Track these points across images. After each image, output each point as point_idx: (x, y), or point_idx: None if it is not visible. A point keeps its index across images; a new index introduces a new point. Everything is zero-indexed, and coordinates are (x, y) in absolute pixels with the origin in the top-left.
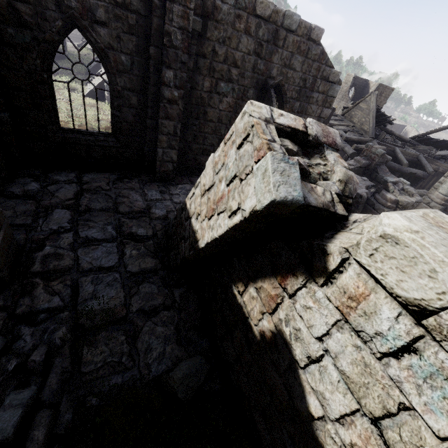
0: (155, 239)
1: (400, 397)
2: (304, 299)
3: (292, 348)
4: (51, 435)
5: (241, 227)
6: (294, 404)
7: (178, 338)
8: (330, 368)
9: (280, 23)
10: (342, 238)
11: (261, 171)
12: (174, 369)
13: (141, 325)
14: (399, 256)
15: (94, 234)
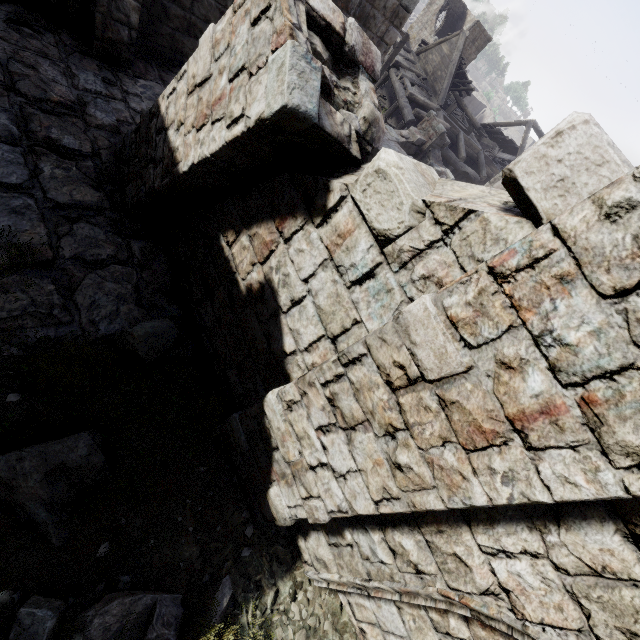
0: (96, 161)
1: (355, 315)
2: (299, 242)
3: (279, 296)
4: None
5: (243, 144)
6: (271, 348)
7: (139, 299)
8: (309, 306)
9: None
10: (348, 179)
11: (277, 65)
12: (134, 327)
13: (81, 277)
14: (383, 191)
15: None
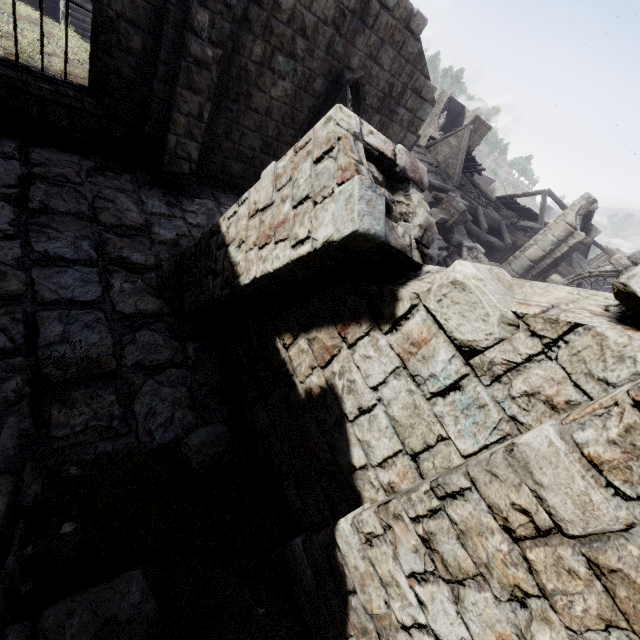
0: (159, 272)
1: (440, 430)
2: (365, 348)
3: (343, 402)
4: (14, 507)
5: (307, 261)
6: (336, 460)
7: (192, 403)
8: (381, 416)
9: None
10: (414, 285)
11: (345, 196)
12: (188, 436)
13: (140, 384)
14: (463, 302)
15: (59, 249)
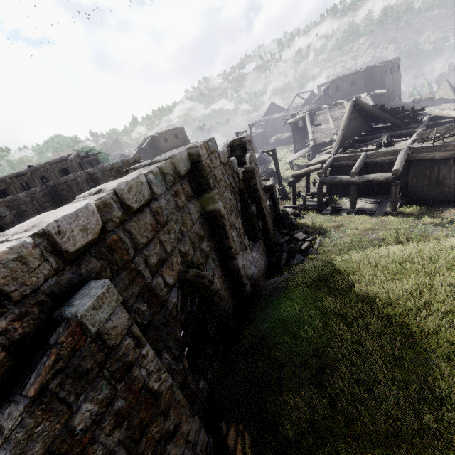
0: None
1: None
2: None
3: None
4: None
5: None
6: None
7: None
8: None
9: (116, 167)
10: None
11: None
12: None
13: None
14: None
15: None
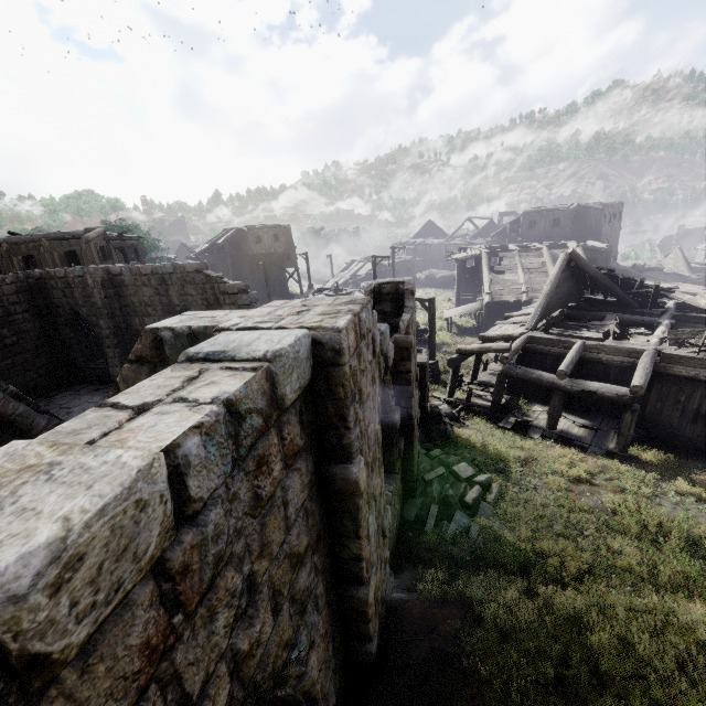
0: None
1: None
2: None
3: None
4: None
5: None
6: None
7: None
8: None
9: (162, 272)
10: None
11: None
12: None
13: None
14: None
15: None
